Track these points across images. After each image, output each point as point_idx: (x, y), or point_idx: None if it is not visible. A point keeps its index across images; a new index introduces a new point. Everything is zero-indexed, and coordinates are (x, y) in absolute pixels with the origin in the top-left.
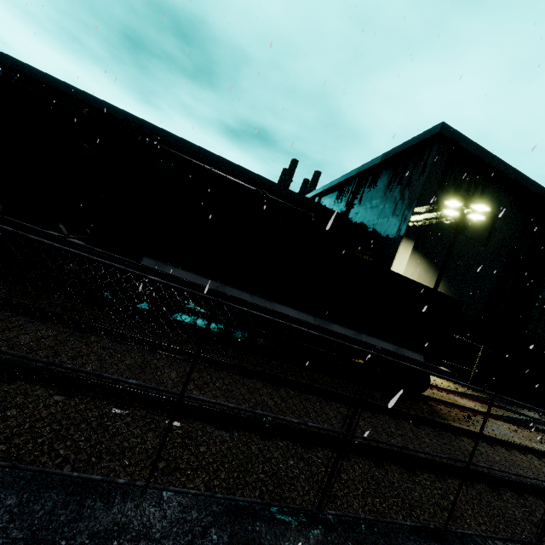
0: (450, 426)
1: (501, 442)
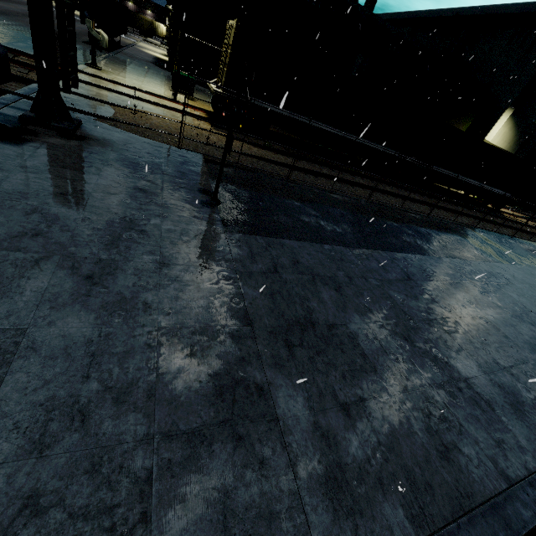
0: (516, 221)
1: (529, 226)
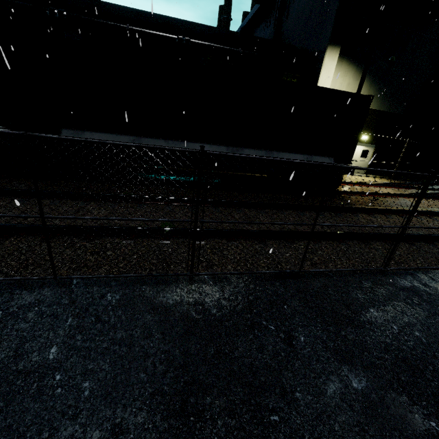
0: (349, 208)
1: (396, 212)
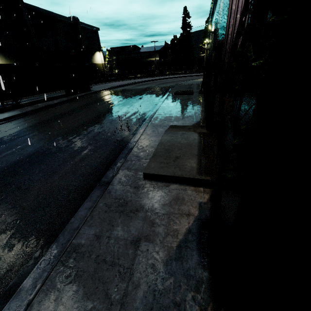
0: None
1: None
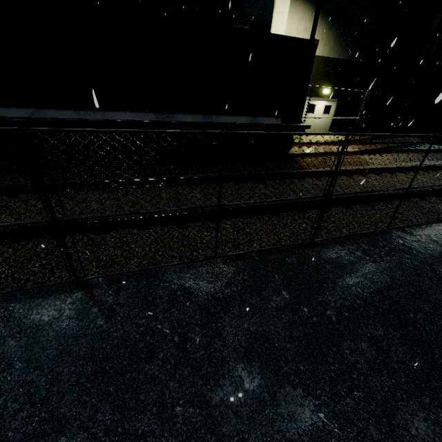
0: (295, 173)
1: (344, 172)
